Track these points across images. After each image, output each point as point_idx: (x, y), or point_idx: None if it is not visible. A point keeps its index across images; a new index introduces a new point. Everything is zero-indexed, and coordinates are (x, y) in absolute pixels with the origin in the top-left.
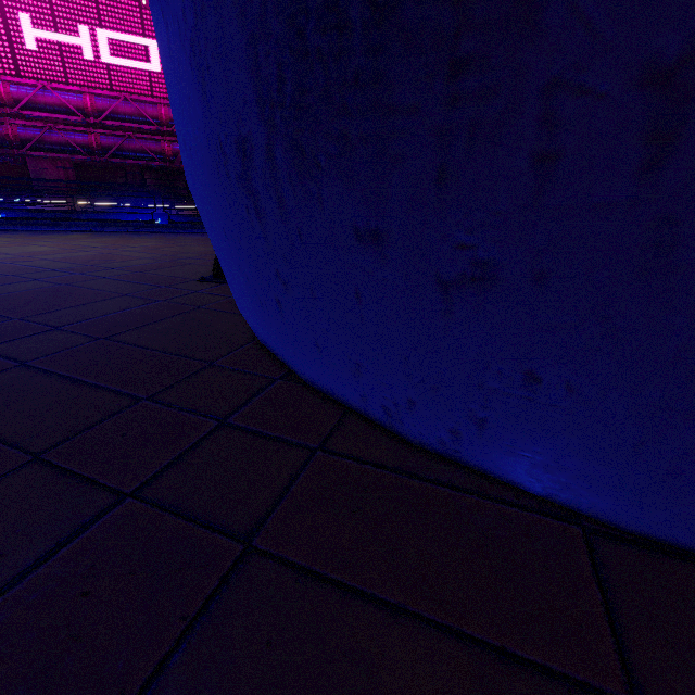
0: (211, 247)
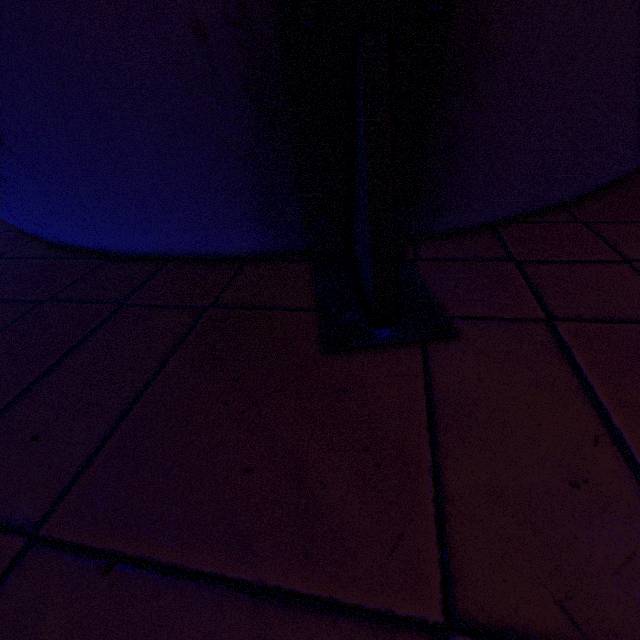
0: None
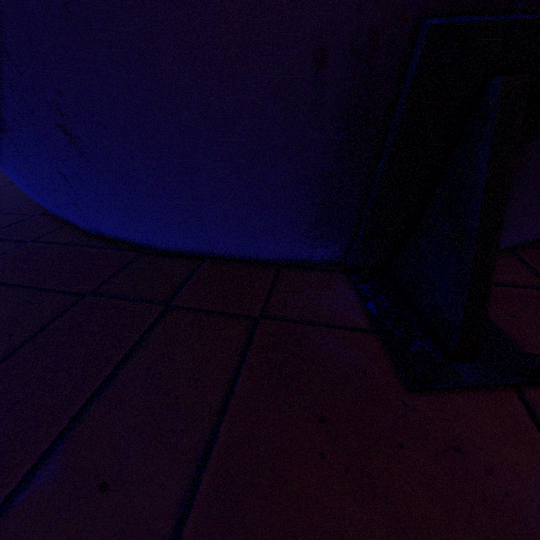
0: None
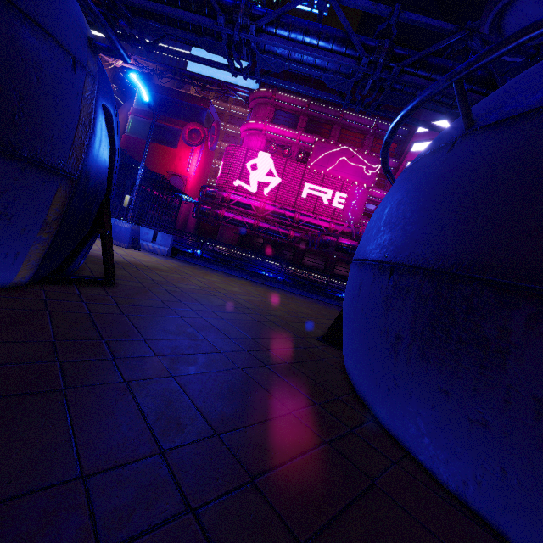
0: (312, 310)
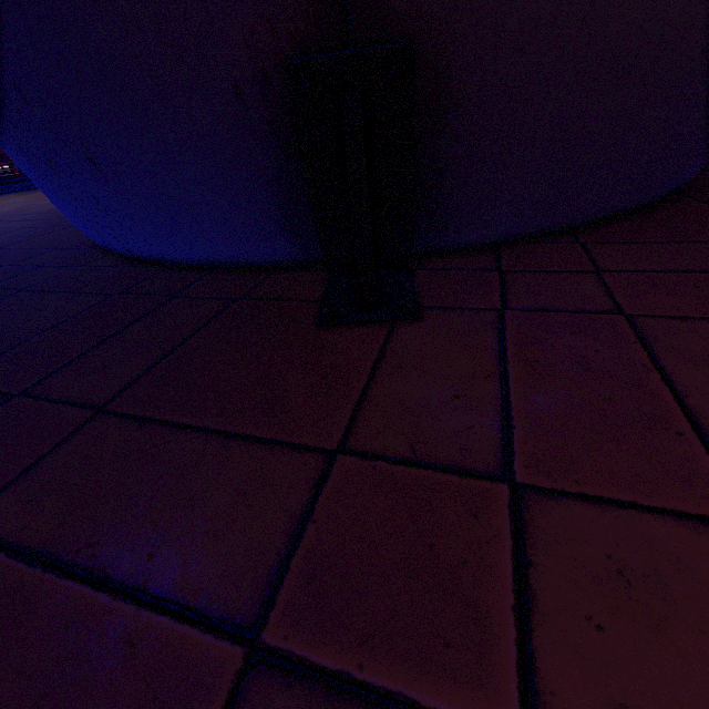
0: None
